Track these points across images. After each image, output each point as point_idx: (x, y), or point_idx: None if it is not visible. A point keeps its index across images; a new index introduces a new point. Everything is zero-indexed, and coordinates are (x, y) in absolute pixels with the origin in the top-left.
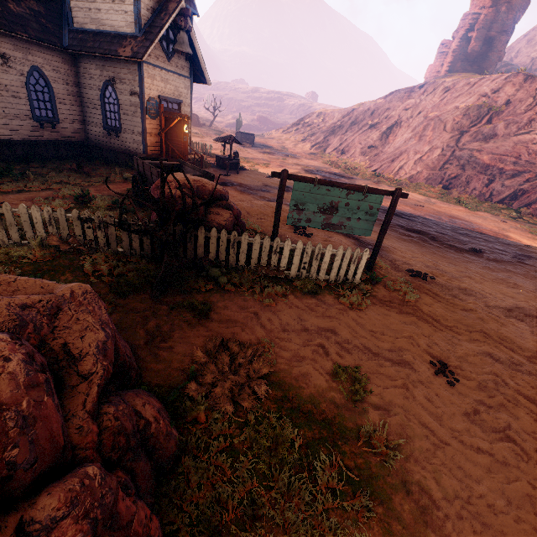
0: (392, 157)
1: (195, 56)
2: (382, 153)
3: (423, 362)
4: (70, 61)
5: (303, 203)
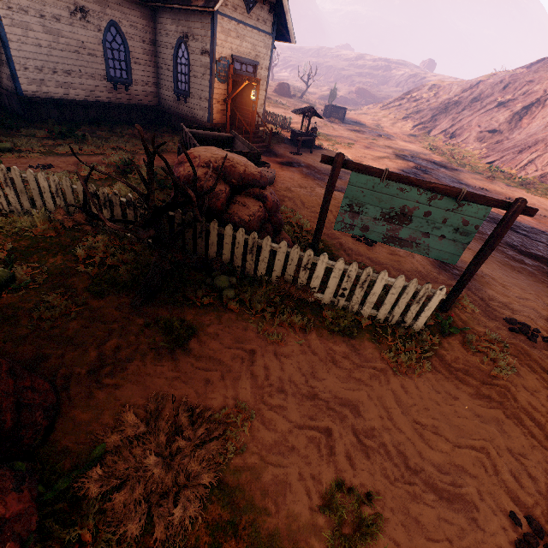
0: (520, 146)
1: (280, 6)
2: (507, 140)
3: (496, 512)
4: (148, 16)
5: (360, 204)
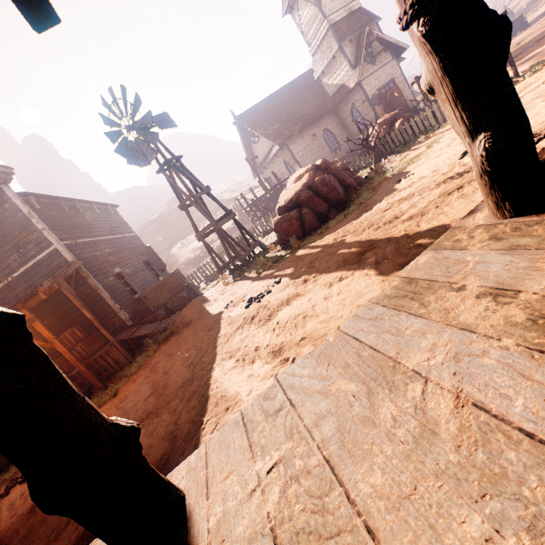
0: None
1: (389, 44)
2: None
3: None
4: (334, 114)
5: None
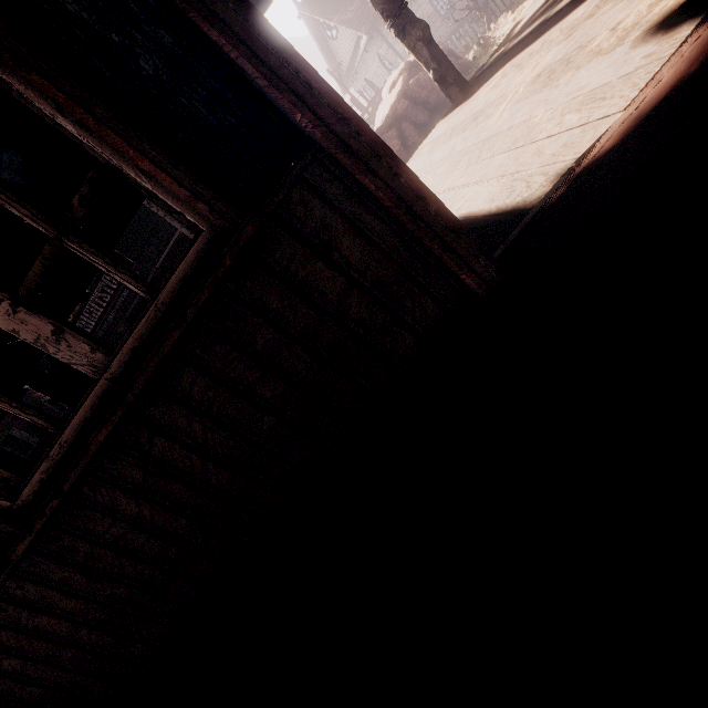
0: None
1: None
2: None
3: None
4: None
5: None
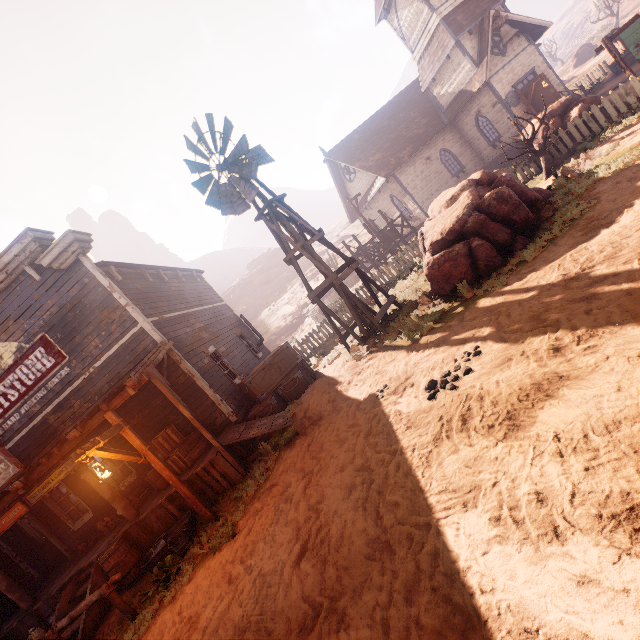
0: None
1: (522, 26)
2: None
3: None
4: (452, 129)
5: None
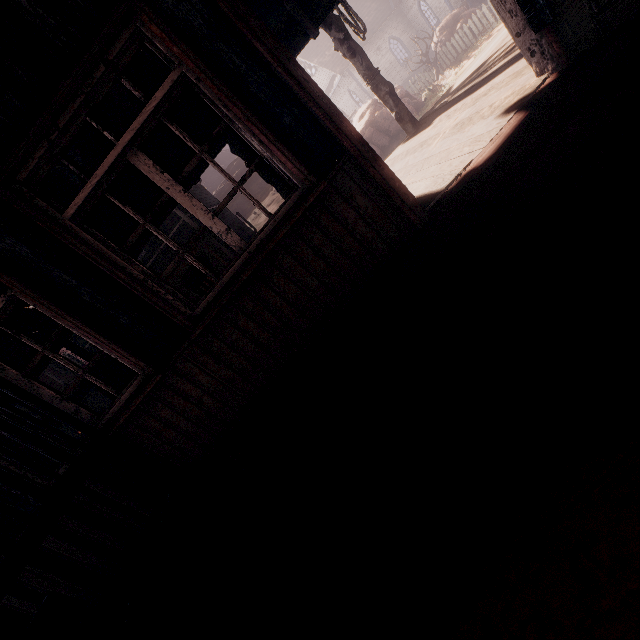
0: None
1: None
2: None
3: None
4: (399, 14)
5: None
